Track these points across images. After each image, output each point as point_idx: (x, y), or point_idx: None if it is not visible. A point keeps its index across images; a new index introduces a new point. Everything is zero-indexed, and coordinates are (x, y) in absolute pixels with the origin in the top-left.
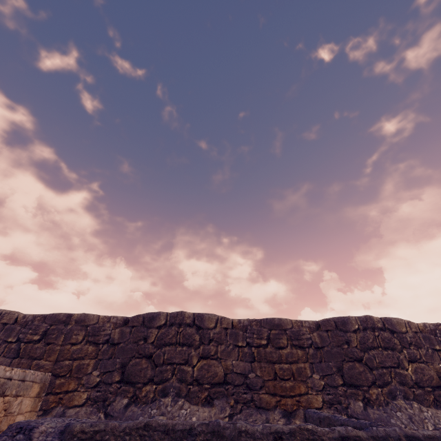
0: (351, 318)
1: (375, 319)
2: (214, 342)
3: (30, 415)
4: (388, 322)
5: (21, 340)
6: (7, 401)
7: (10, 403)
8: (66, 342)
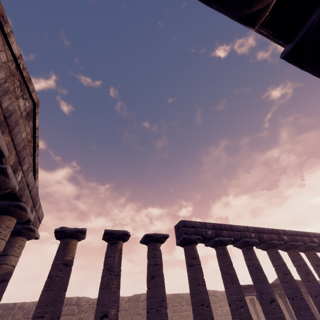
0: (142, 295)
1: None
2: (84, 312)
3: None
4: None
5: None
6: None
7: None
8: (13, 319)
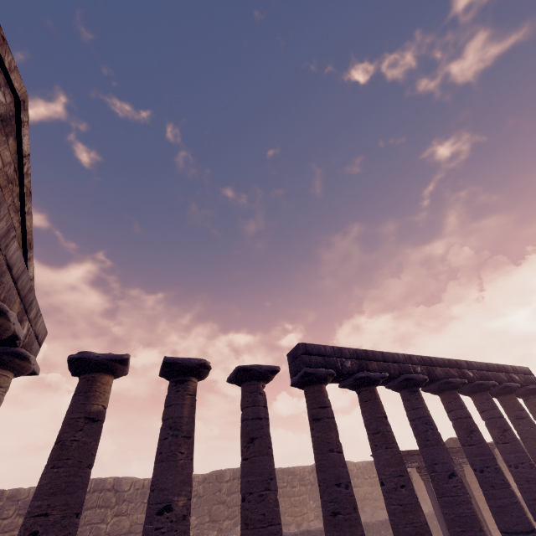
0: (227, 472)
1: None
2: (127, 501)
3: None
4: None
5: None
6: None
7: None
8: None
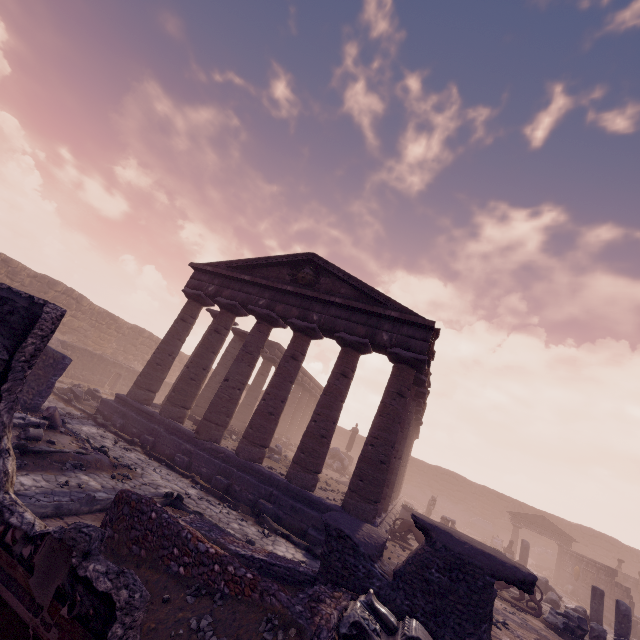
0: (147, 332)
1: (155, 337)
2: (82, 312)
3: None
4: (159, 340)
5: None
6: None
7: None
8: None
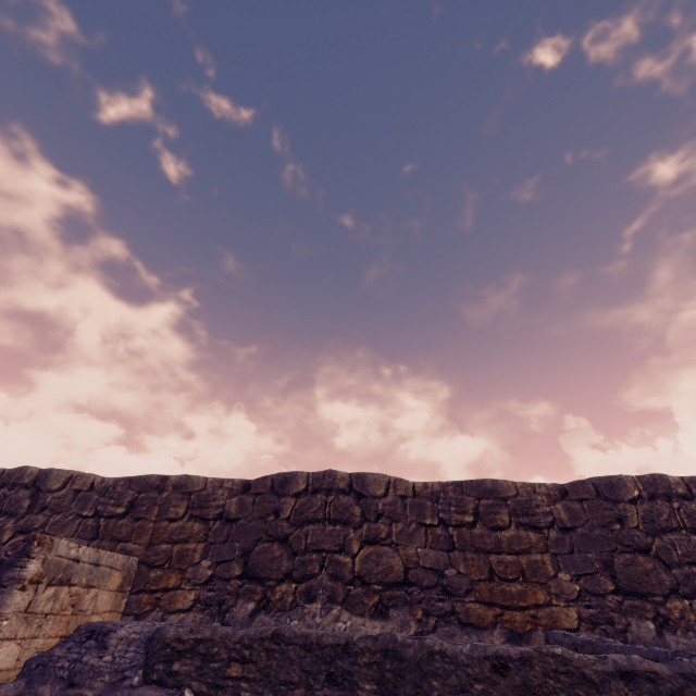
0: (625, 479)
1: (672, 480)
2: (385, 518)
3: (111, 617)
4: None
5: (100, 513)
6: (75, 593)
7: (80, 596)
8: (162, 517)
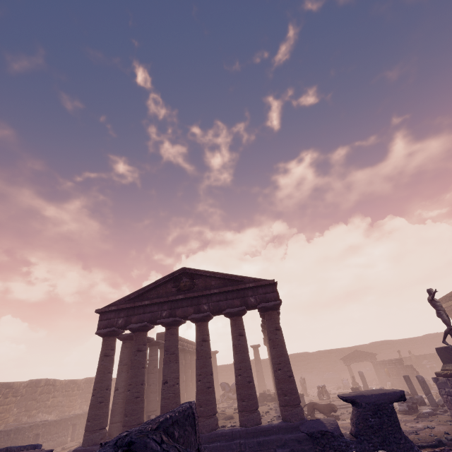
0: (43, 380)
1: (51, 380)
2: None
3: None
4: (55, 381)
5: None
6: None
7: None
8: None
